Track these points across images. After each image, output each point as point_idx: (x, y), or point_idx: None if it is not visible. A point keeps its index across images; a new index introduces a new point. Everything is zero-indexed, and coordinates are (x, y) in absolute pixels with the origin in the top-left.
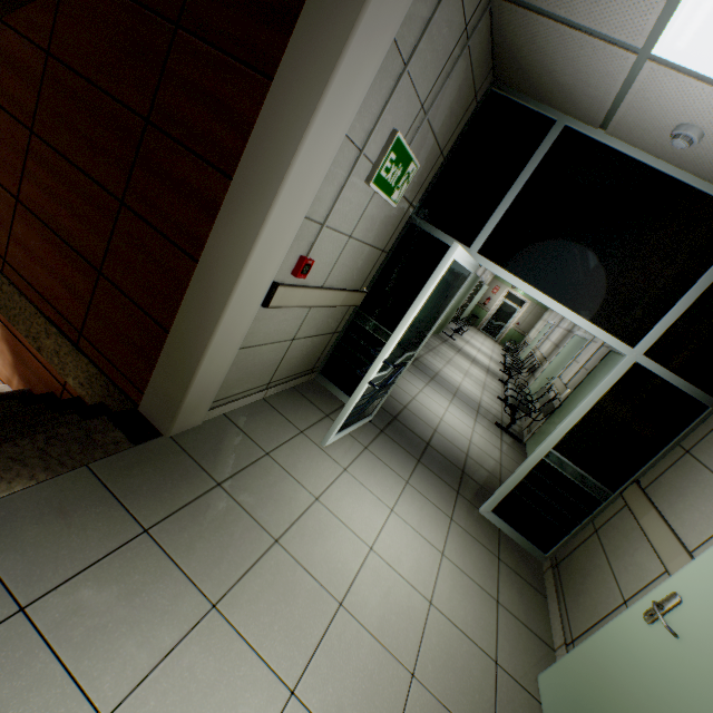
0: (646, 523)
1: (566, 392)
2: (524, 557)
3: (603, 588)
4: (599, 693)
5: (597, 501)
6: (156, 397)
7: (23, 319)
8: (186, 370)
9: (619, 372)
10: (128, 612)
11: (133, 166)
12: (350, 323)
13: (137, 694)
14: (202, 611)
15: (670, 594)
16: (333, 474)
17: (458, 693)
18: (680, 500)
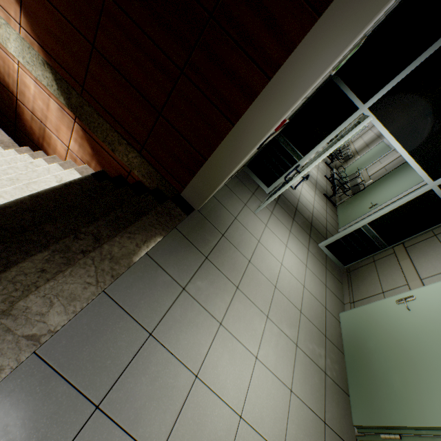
0: (403, 264)
1: (369, 182)
2: (335, 267)
3: (373, 285)
4: (368, 322)
5: (379, 249)
6: (193, 191)
7: (101, 130)
8: (215, 182)
9: (420, 193)
10: (213, 290)
11: (193, 47)
12: (272, 139)
13: (226, 316)
14: (234, 289)
15: (410, 296)
16: (262, 228)
17: (314, 318)
18: (423, 257)
